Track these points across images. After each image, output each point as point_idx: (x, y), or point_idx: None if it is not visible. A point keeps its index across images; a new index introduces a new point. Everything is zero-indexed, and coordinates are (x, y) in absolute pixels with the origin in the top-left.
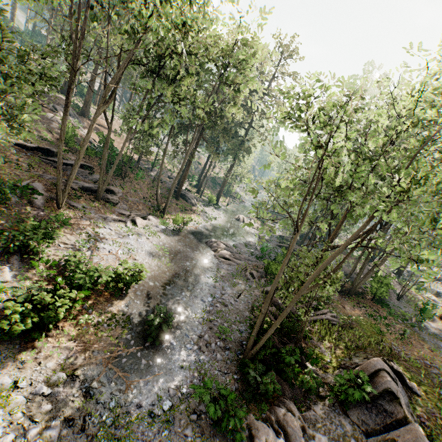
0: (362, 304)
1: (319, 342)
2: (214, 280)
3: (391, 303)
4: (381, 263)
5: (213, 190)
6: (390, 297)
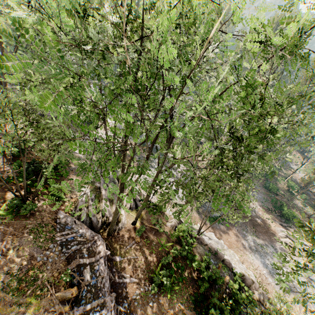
0: None
1: None
2: None
3: None
4: None
5: None
6: None
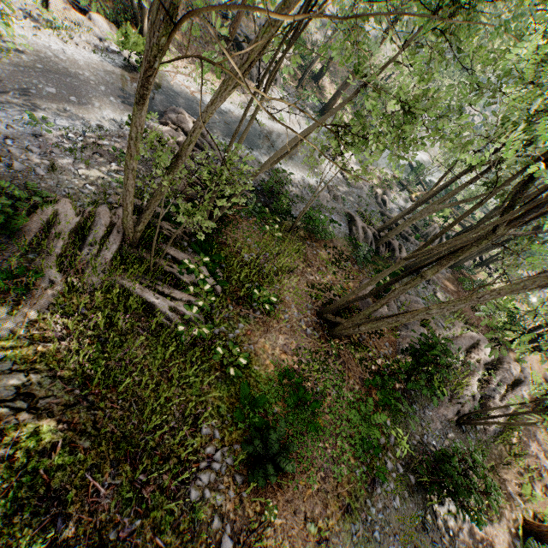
0: (333, 361)
1: (46, 310)
2: (58, 133)
3: (421, 412)
4: (431, 310)
5: (352, 106)
6: (443, 406)
